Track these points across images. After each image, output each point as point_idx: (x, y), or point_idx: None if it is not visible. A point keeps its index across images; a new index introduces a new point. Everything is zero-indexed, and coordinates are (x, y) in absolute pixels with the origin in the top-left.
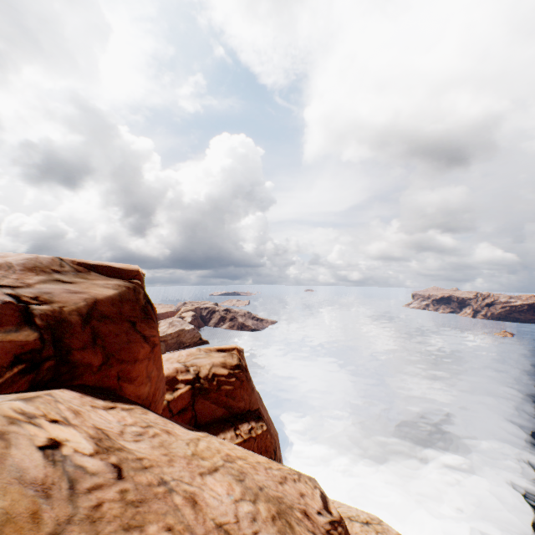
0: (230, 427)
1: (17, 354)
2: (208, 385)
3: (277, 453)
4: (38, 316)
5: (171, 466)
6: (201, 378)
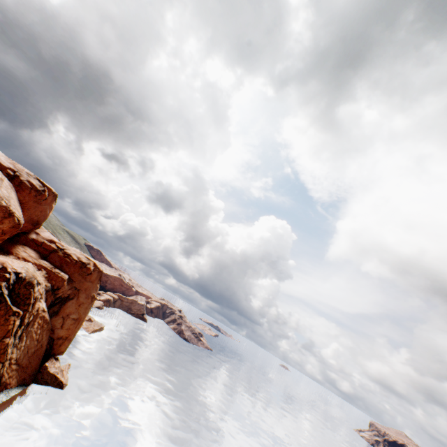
0: (53, 266)
1: (8, 173)
2: (63, 253)
3: (60, 292)
4: (17, 174)
5: (5, 187)
6: (64, 250)
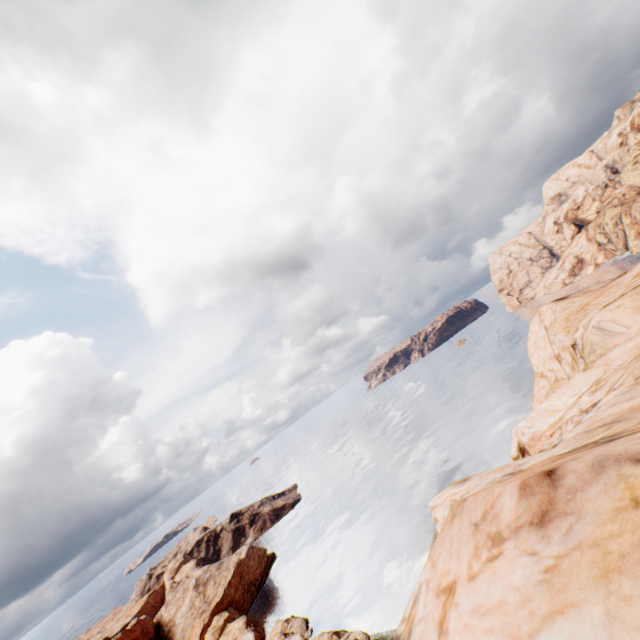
0: None
1: None
2: None
3: None
4: None
5: None
6: None
